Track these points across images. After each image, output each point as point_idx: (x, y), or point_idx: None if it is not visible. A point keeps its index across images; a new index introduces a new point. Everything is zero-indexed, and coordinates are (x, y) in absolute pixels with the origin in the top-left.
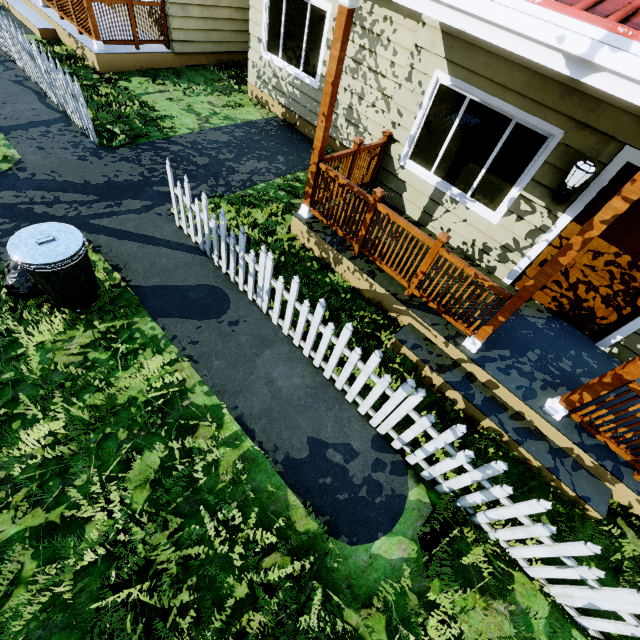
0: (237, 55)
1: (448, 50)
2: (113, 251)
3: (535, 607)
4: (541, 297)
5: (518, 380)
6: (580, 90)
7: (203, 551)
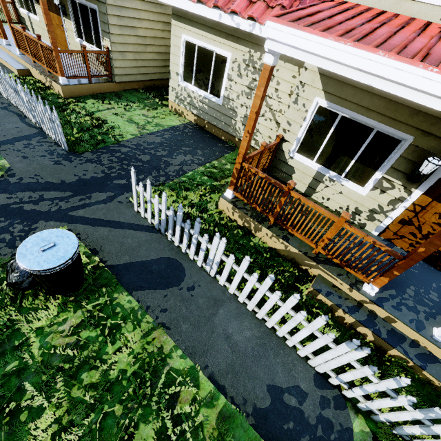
0: (157, 81)
1: (324, 85)
2: (90, 237)
3: None
4: (401, 243)
5: (408, 314)
6: (424, 111)
7: None
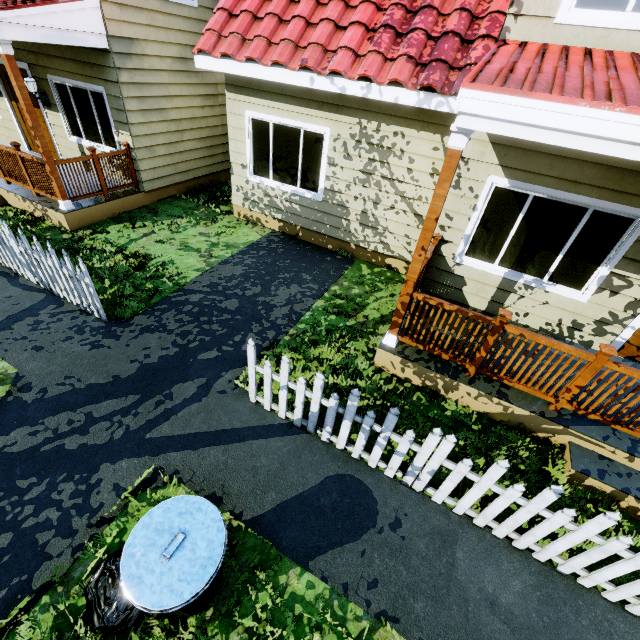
0: (203, 178)
1: (502, 158)
2: (197, 472)
3: None
4: None
5: None
6: None
7: None
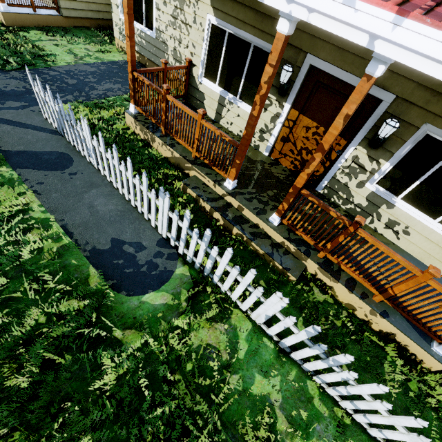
0: (112, 22)
1: (212, 0)
2: None
3: (242, 327)
4: (285, 162)
5: (256, 205)
6: None
7: (20, 297)
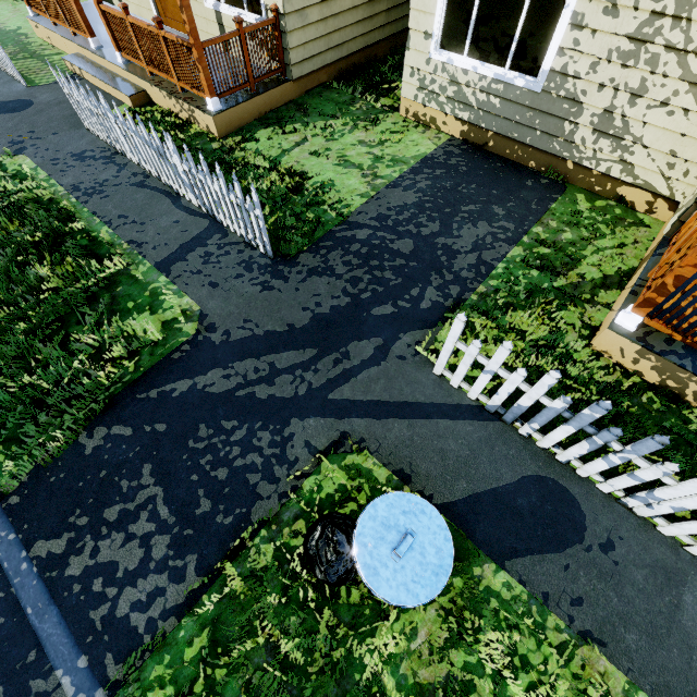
0: (358, 54)
1: None
2: (383, 444)
3: None
4: None
5: None
6: None
7: None
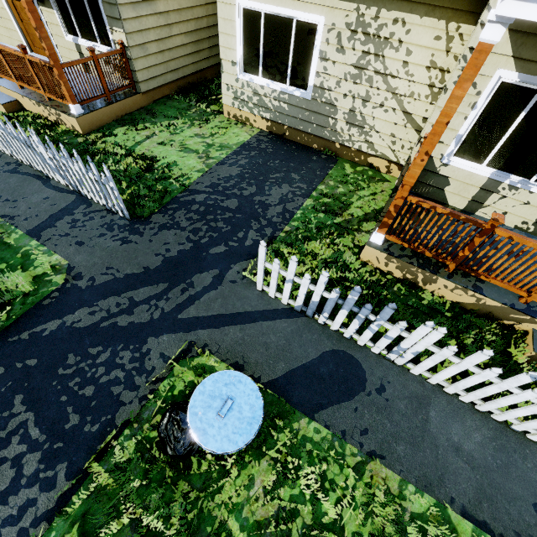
0: (191, 76)
1: (517, 48)
2: (221, 346)
3: None
4: None
5: None
6: None
7: None
